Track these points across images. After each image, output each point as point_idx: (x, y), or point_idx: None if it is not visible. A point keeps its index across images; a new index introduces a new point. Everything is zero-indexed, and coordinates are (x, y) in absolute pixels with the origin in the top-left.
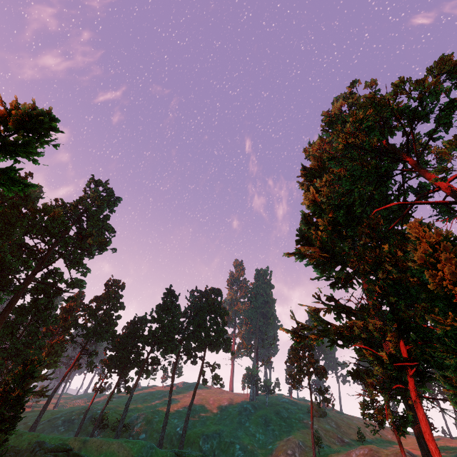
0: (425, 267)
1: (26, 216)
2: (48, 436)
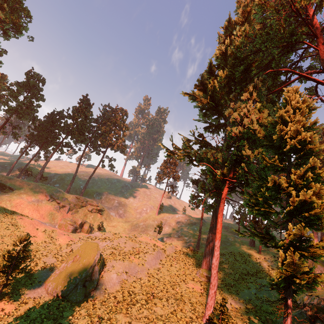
0: (279, 124)
1: None
2: None
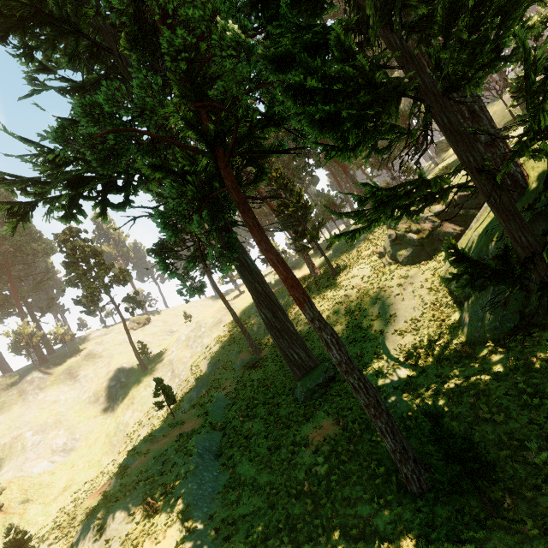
0: None
1: None
2: None
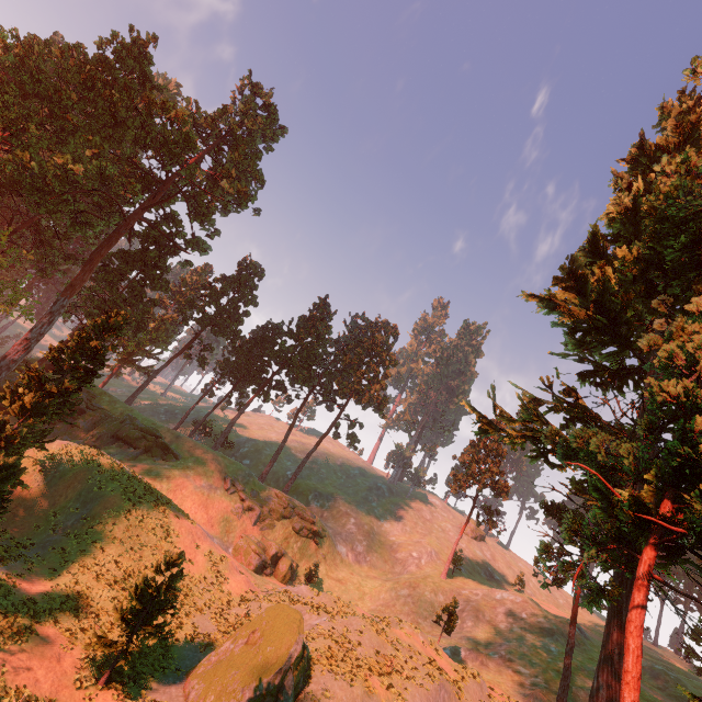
0: None
1: (143, 115)
2: (142, 416)
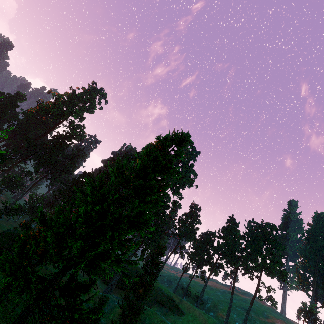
0: None
1: None
2: (163, 287)
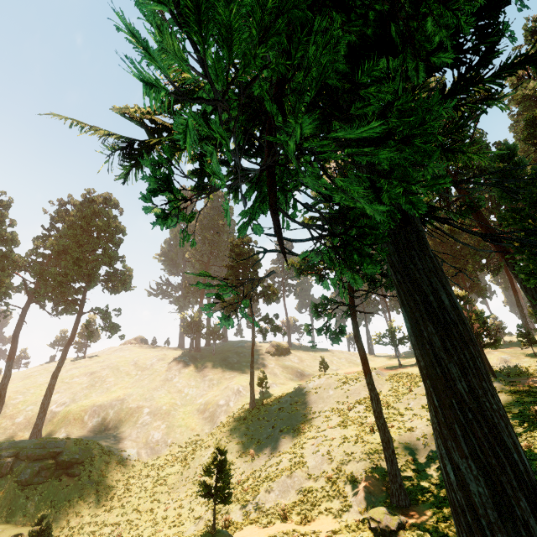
0: None
1: None
2: None
